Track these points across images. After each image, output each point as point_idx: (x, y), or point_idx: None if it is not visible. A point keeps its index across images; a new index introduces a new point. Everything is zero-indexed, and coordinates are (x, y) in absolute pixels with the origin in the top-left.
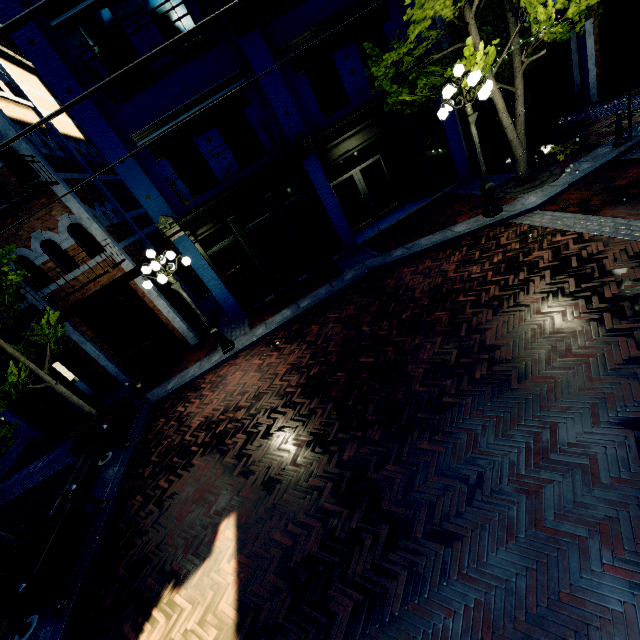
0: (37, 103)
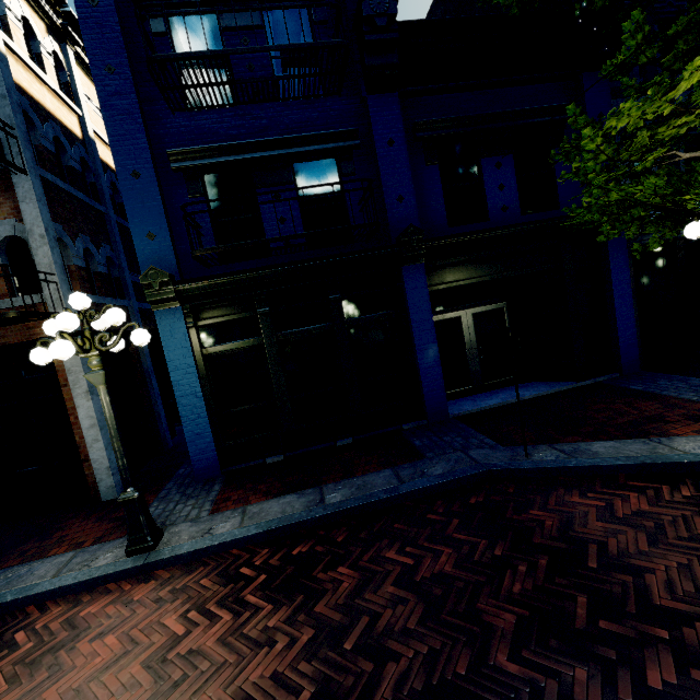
0: (94, 122)
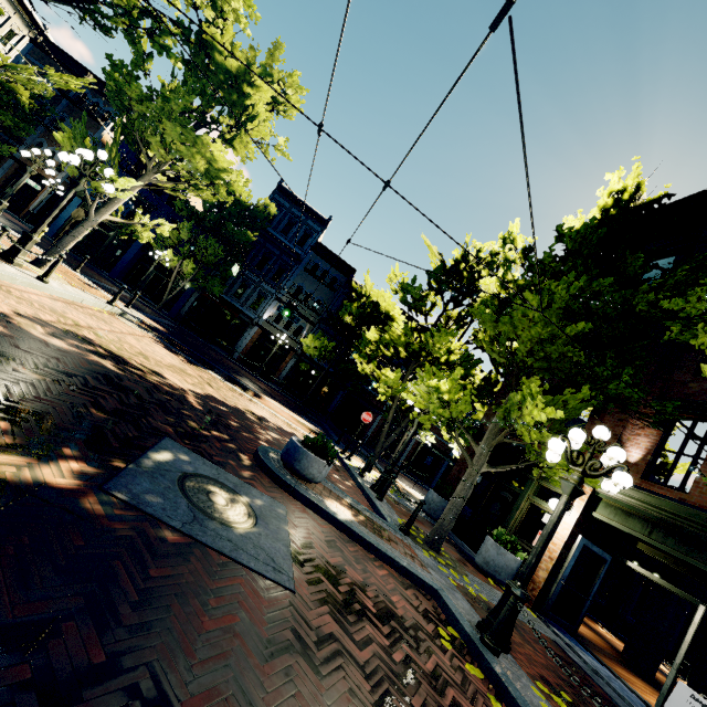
0: None
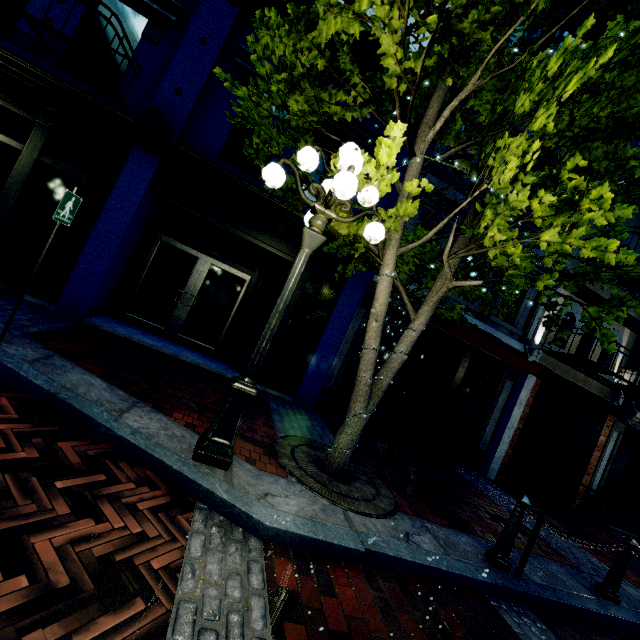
0: None
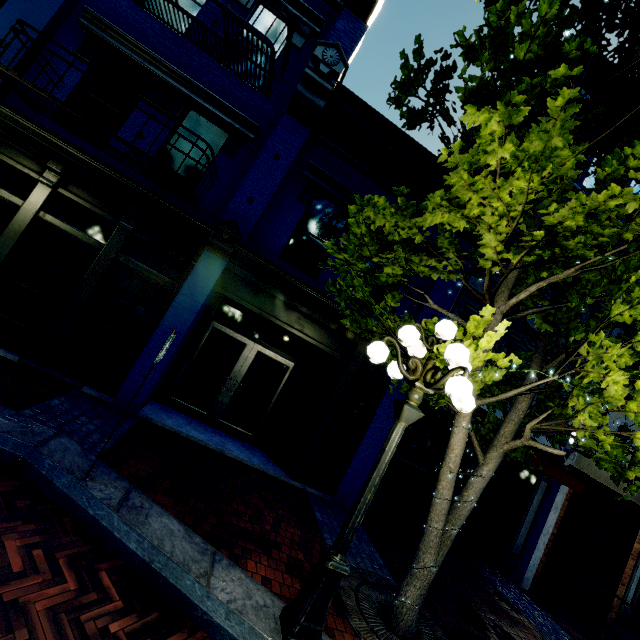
0: None
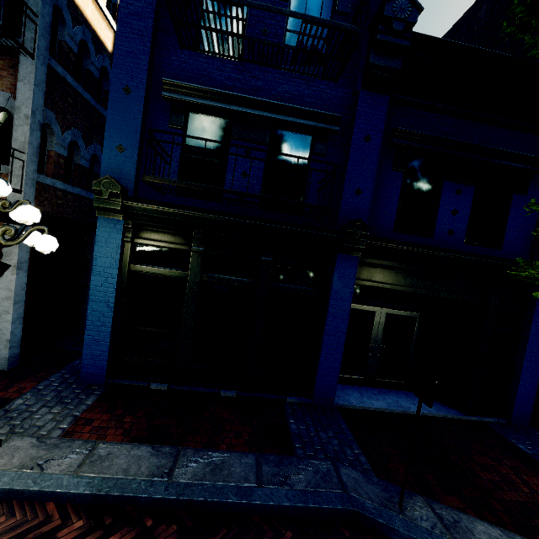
0: None
